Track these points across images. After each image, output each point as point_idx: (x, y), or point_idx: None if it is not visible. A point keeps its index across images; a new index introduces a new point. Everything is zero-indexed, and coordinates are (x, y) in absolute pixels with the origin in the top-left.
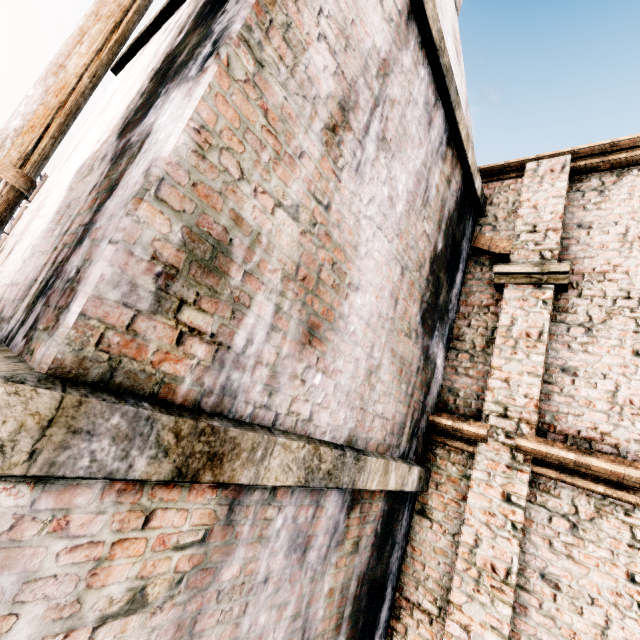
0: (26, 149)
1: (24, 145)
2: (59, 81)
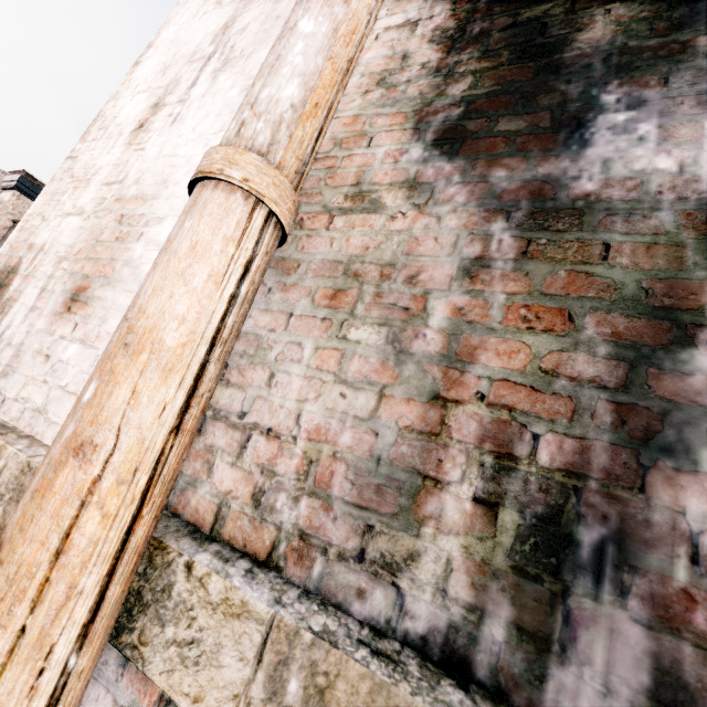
0: (304, 151)
1: (303, 143)
2: (350, 14)
